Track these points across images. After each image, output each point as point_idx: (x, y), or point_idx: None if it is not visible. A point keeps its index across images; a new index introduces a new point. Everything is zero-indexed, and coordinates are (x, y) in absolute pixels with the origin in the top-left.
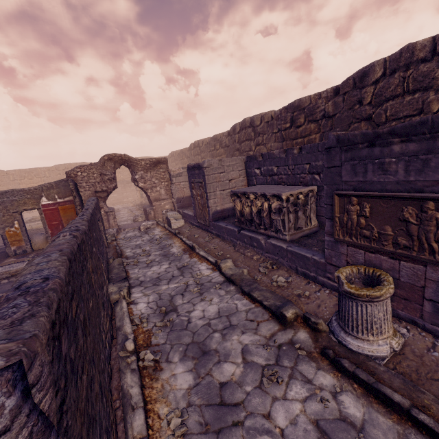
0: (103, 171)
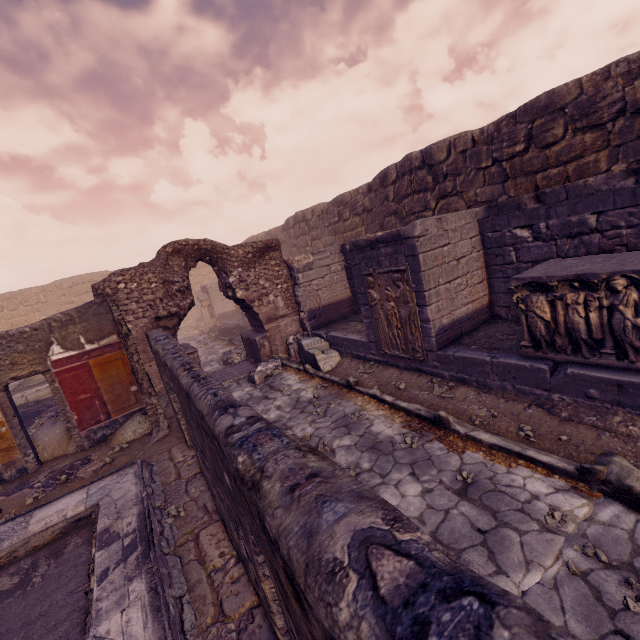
0: (167, 276)
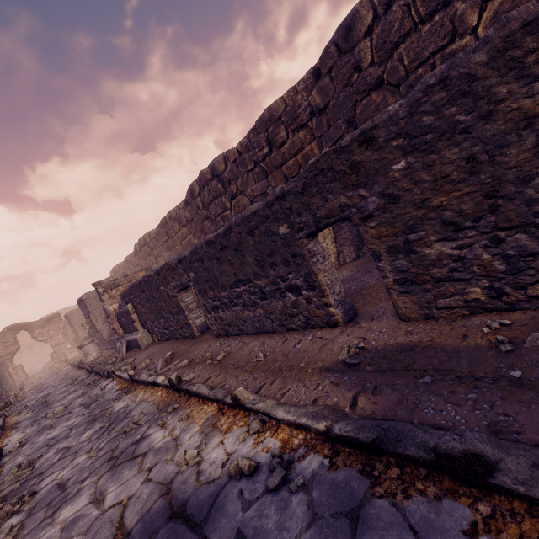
0: (5, 340)
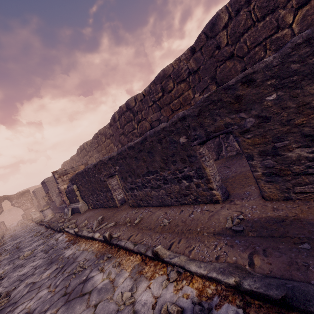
0: None
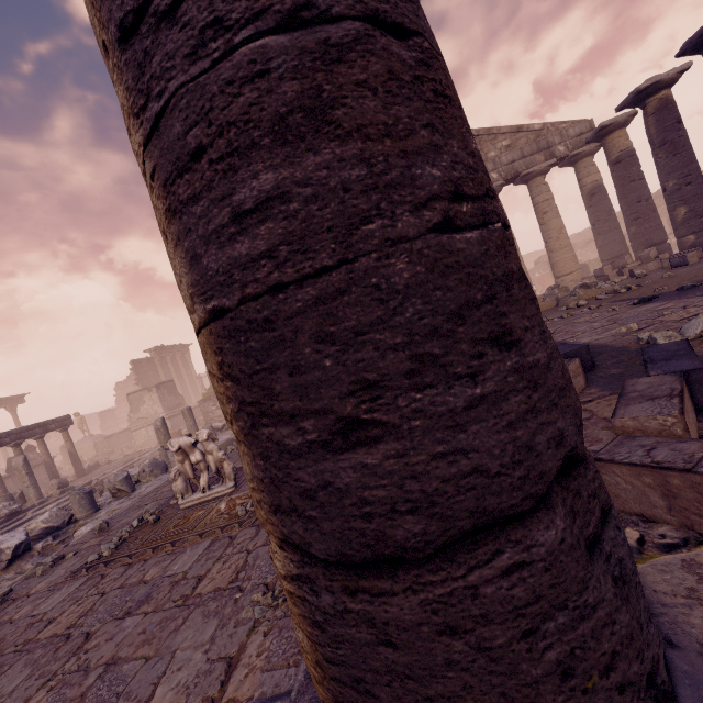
0: None
